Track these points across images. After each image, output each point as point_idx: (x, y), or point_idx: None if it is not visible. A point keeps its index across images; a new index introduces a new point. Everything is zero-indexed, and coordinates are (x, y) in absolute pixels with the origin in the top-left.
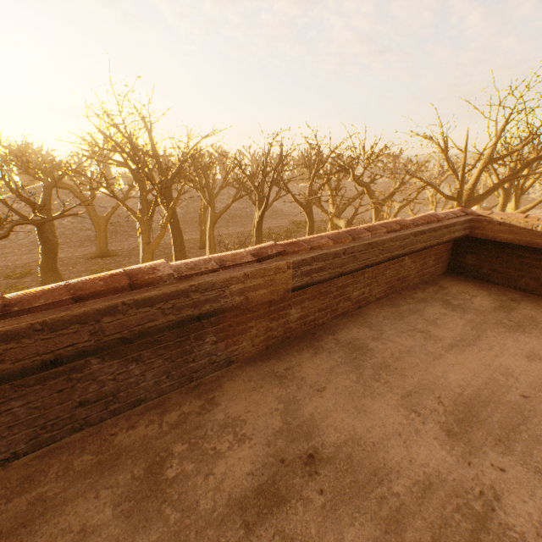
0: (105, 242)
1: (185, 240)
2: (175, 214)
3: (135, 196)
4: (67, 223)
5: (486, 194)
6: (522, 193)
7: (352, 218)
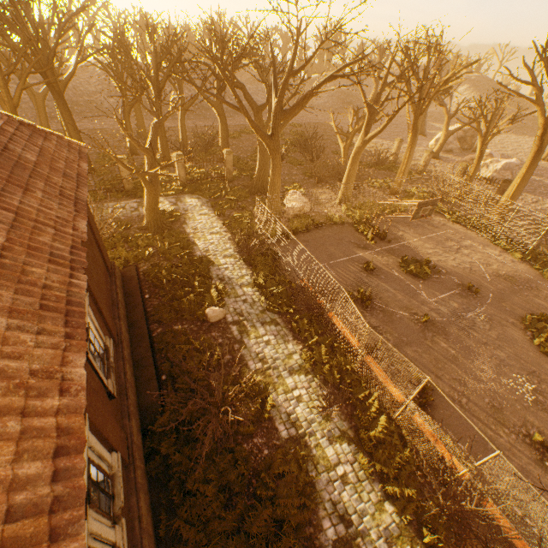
0: (46, 120)
1: (134, 128)
2: (62, 98)
3: (98, 72)
4: (24, 97)
5: (291, 109)
6: (420, 114)
7: (161, 119)
